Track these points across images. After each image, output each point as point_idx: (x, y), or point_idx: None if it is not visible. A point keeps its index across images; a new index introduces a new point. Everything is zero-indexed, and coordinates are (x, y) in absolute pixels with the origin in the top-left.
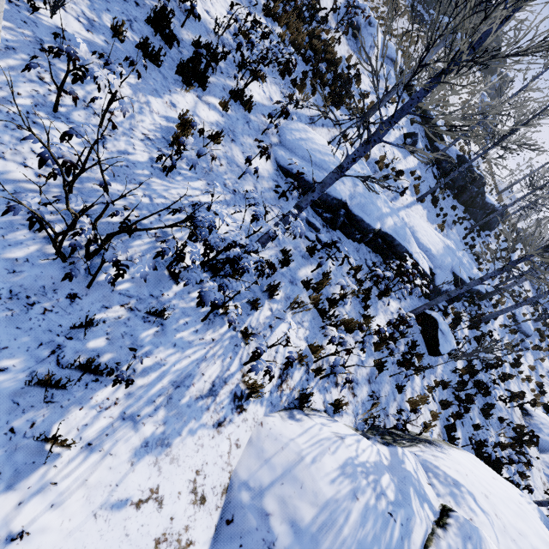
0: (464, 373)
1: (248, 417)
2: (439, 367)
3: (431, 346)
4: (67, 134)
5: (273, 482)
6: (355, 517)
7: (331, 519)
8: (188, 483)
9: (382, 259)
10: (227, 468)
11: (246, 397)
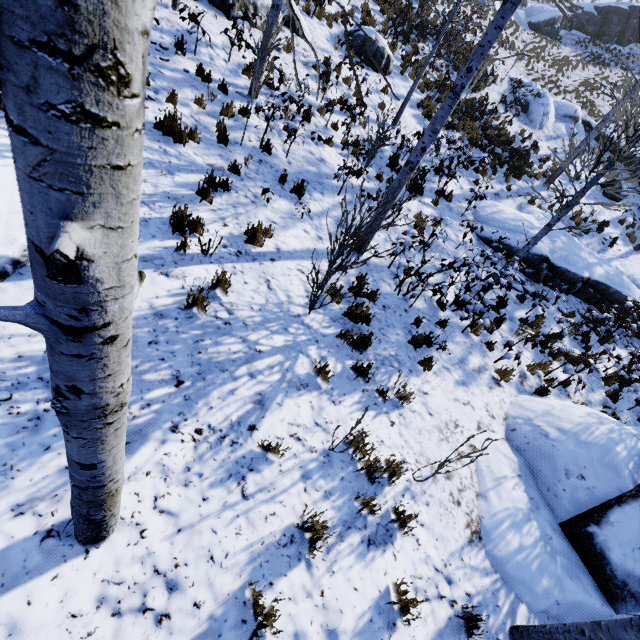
0: None
1: (505, 391)
2: None
3: None
4: (404, 234)
5: (536, 416)
6: (604, 429)
7: (585, 428)
8: (483, 407)
9: (597, 310)
10: (502, 410)
11: (501, 379)
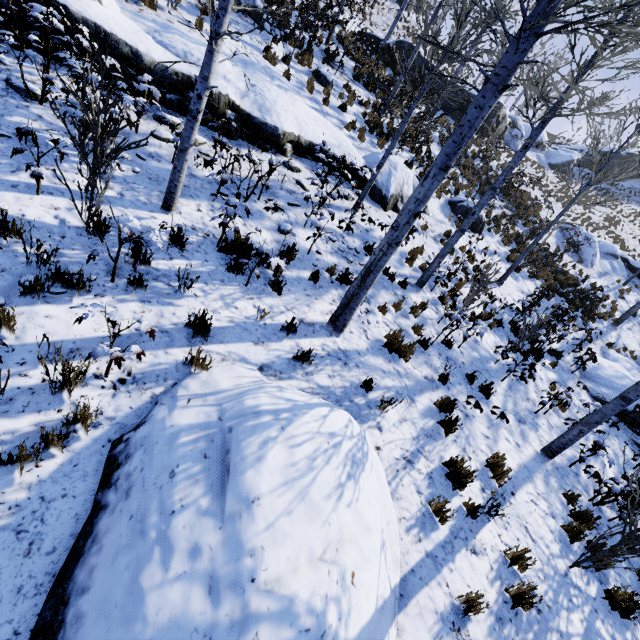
0: None
1: None
2: None
3: None
4: (596, 444)
5: None
6: None
7: None
8: None
9: None
10: None
11: None
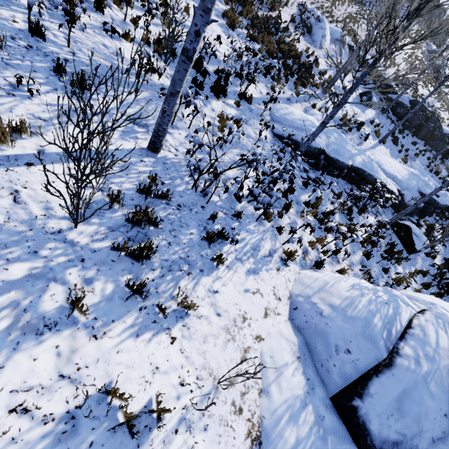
0: (442, 268)
1: (291, 269)
2: (418, 262)
3: (408, 247)
4: (195, 131)
5: (314, 293)
6: (364, 302)
7: (351, 302)
8: (271, 291)
9: (357, 188)
10: (287, 289)
11: (288, 259)
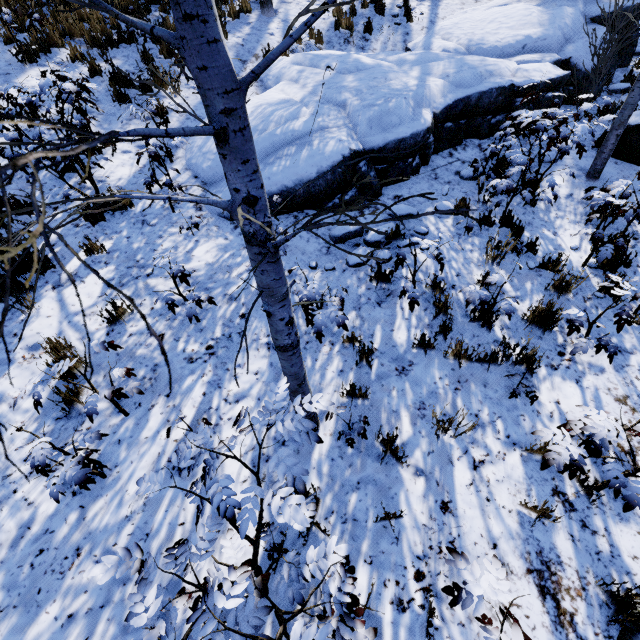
0: None
1: None
2: None
3: None
4: None
5: None
6: None
7: None
8: None
9: (475, 140)
10: None
11: None
